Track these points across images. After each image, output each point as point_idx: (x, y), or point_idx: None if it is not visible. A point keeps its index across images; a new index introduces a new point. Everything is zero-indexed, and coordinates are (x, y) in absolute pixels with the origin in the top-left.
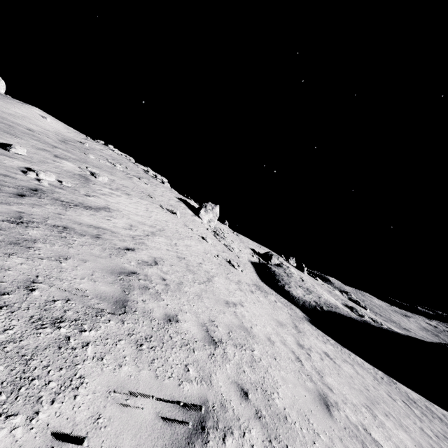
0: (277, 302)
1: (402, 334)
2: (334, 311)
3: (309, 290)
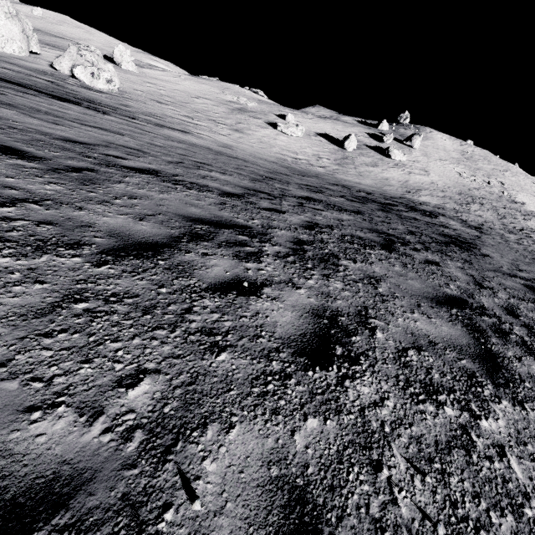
0: None
1: None
2: None
3: None
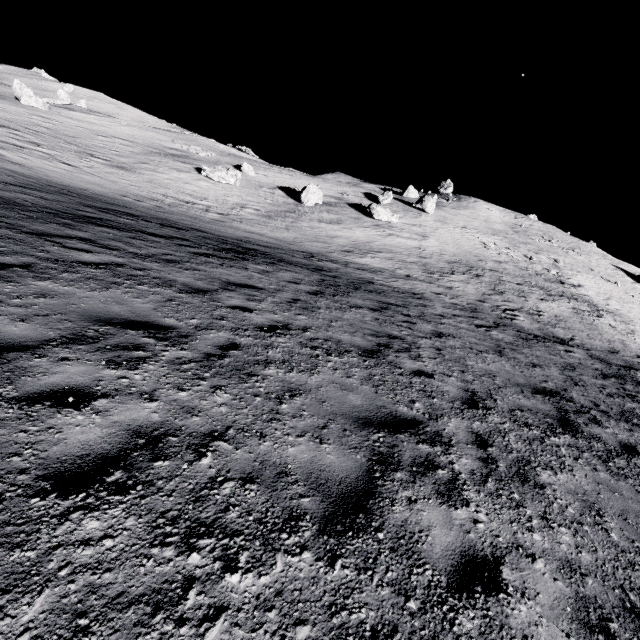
0: None
1: None
2: None
3: None
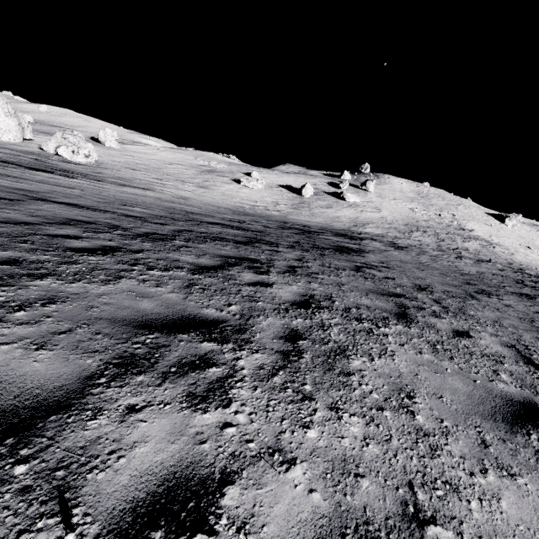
0: None
1: None
2: None
3: None
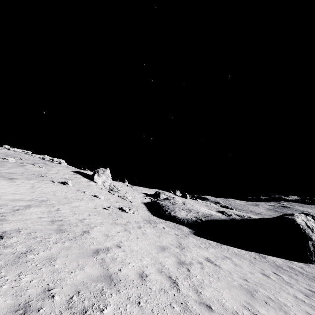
0: (165, 227)
1: (257, 218)
2: (210, 218)
3: (189, 210)
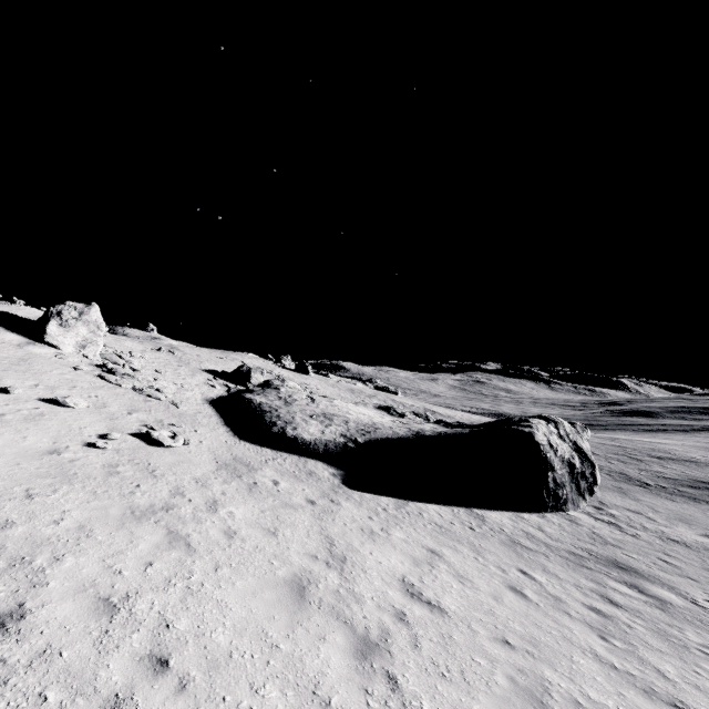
0: (279, 480)
1: (466, 433)
2: (375, 437)
3: (327, 417)
